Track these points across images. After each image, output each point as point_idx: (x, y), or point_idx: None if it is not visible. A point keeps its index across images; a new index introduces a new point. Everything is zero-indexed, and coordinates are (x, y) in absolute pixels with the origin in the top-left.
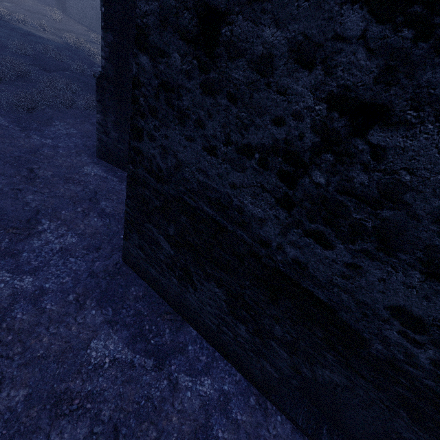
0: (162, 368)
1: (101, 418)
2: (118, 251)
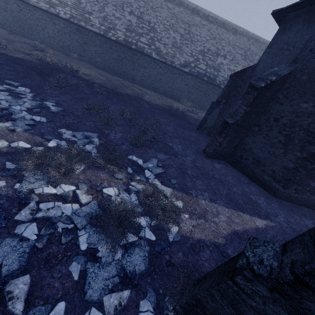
0: None
1: None
2: (269, 195)
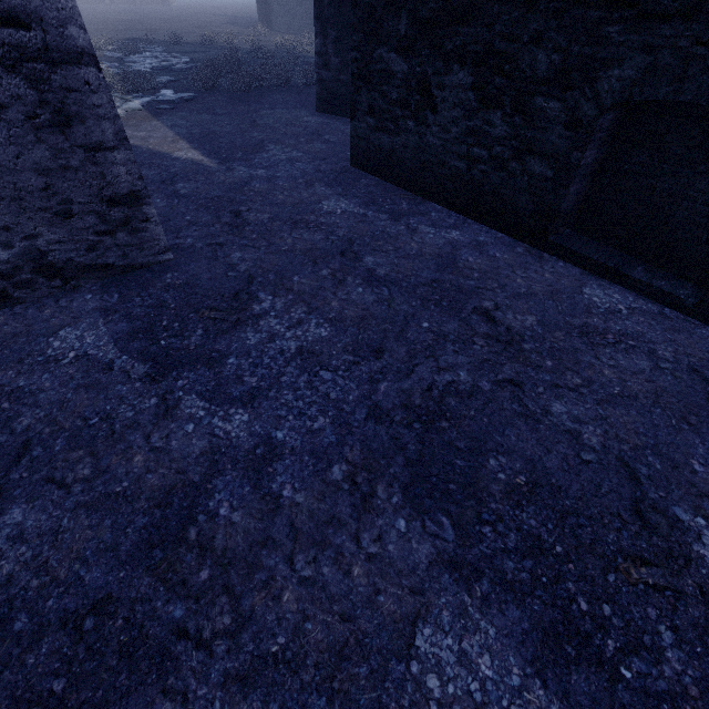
0: (399, 220)
1: (335, 234)
2: (345, 161)
